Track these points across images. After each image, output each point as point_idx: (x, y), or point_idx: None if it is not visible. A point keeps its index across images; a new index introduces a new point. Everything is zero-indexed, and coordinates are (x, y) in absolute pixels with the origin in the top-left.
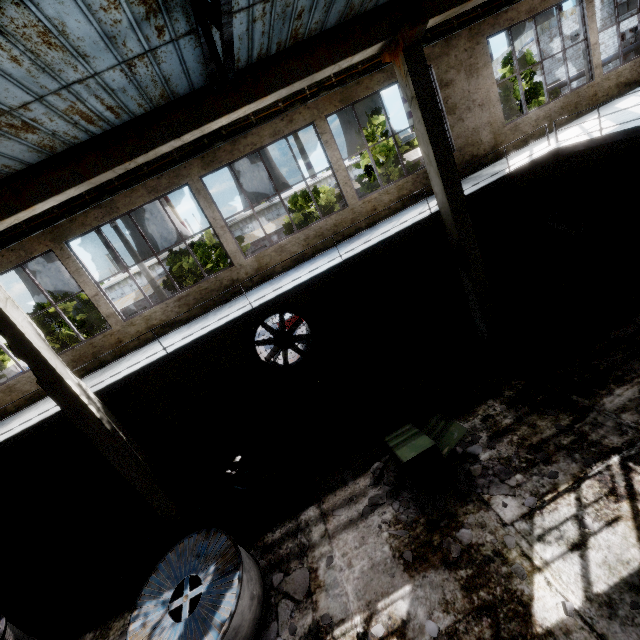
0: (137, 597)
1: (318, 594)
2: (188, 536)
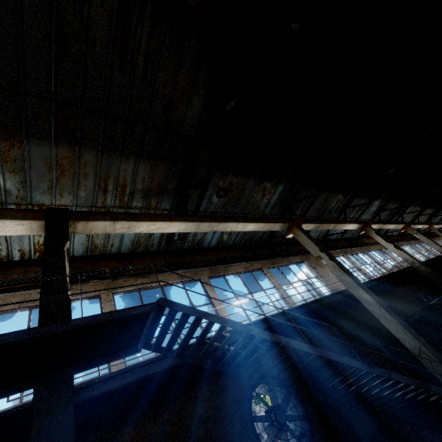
0: None
1: None
2: None
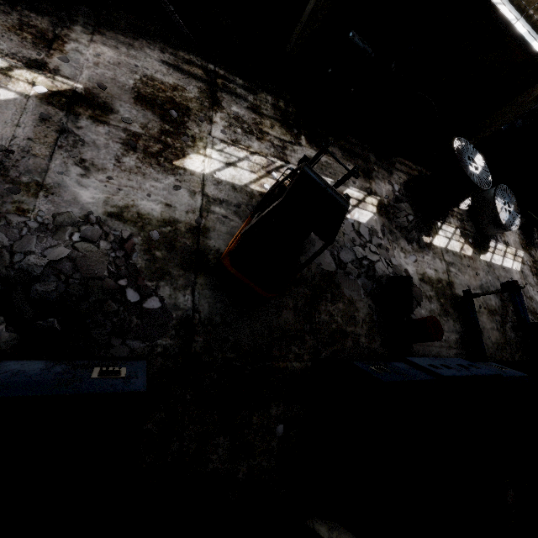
0: (495, 192)
1: (504, 235)
2: (505, 186)
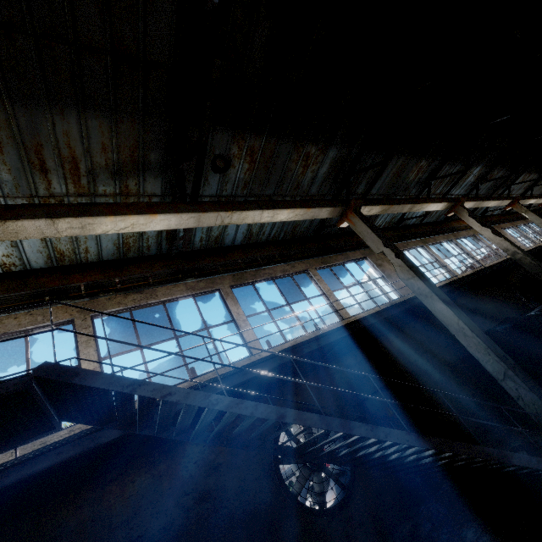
0: None
1: None
2: None
